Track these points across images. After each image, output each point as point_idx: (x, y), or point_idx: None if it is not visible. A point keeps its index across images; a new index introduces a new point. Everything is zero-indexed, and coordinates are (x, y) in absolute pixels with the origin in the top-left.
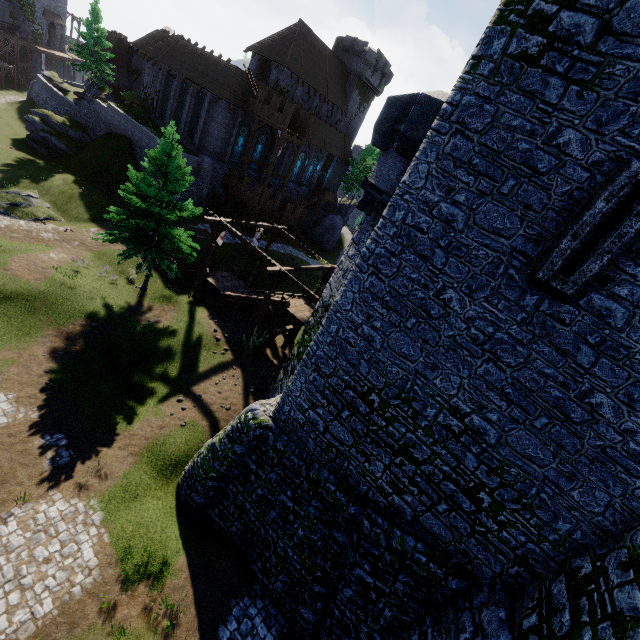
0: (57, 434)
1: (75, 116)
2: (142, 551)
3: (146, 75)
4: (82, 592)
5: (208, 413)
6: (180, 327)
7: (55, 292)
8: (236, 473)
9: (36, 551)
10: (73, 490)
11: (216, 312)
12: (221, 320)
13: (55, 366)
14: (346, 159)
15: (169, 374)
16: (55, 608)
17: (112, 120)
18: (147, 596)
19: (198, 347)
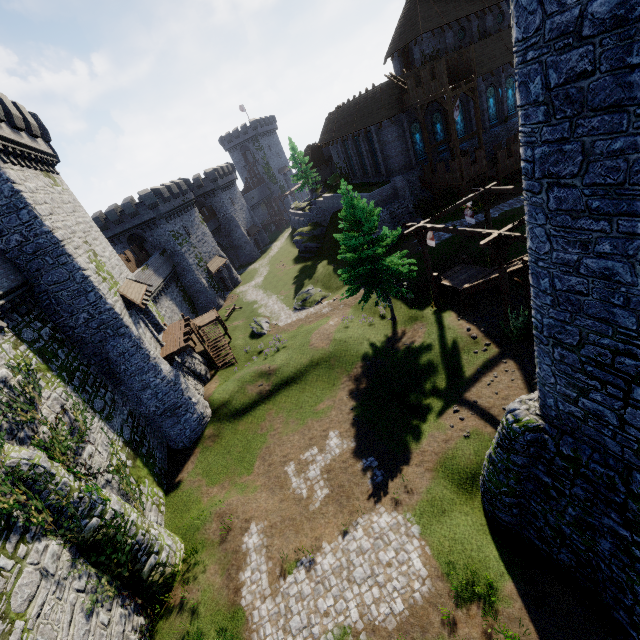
0: (369, 457)
1: (313, 220)
2: (464, 568)
3: (333, 156)
4: (422, 599)
5: (489, 418)
6: (432, 340)
7: (338, 349)
8: (530, 487)
9: (379, 555)
10: (391, 504)
11: (464, 310)
12: (472, 316)
13: (354, 404)
14: None
15: (438, 387)
16: (405, 608)
17: (329, 205)
18: (482, 619)
19: (456, 352)
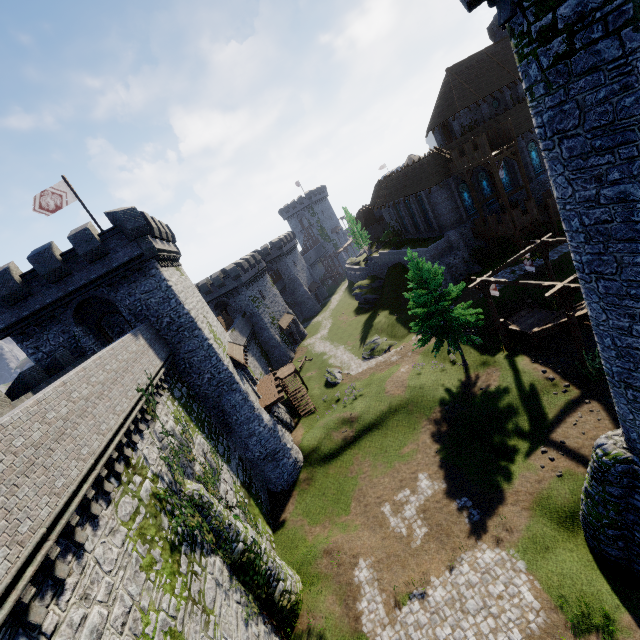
0: (462, 498)
1: (370, 273)
2: (577, 601)
3: (385, 217)
4: (539, 629)
5: (580, 458)
6: (508, 383)
7: (414, 395)
8: (631, 518)
9: (489, 588)
10: (492, 541)
11: (536, 352)
12: (545, 358)
13: (439, 447)
14: None
15: (522, 429)
16: (523, 638)
17: (385, 260)
18: None
19: (535, 394)
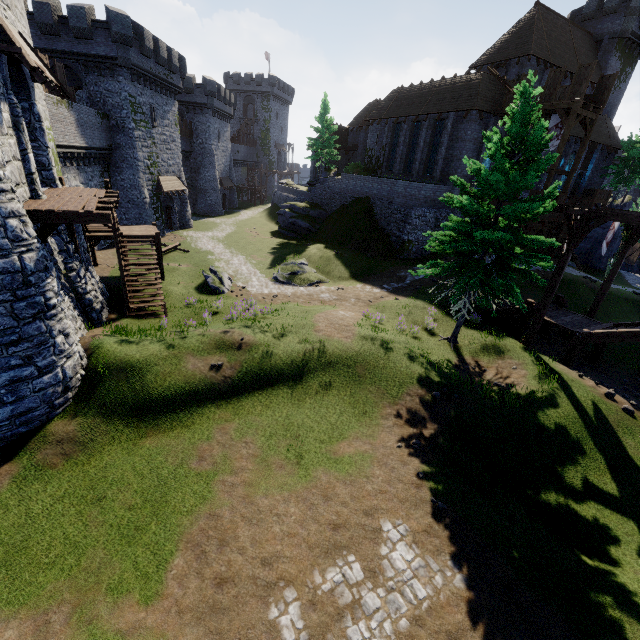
0: None
1: (310, 200)
2: None
3: (369, 139)
4: None
5: None
6: (551, 391)
7: (370, 352)
8: None
9: None
10: None
11: (565, 364)
12: (586, 376)
13: (423, 466)
14: (612, 144)
15: (598, 485)
16: None
17: (346, 187)
18: None
19: (608, 427)
